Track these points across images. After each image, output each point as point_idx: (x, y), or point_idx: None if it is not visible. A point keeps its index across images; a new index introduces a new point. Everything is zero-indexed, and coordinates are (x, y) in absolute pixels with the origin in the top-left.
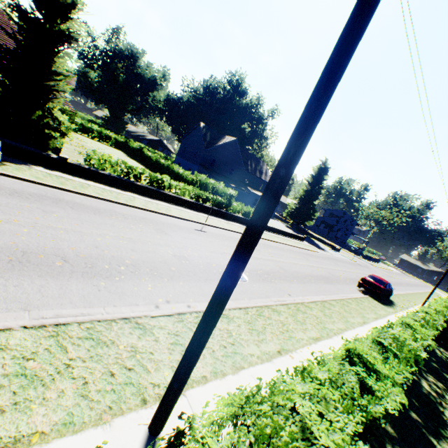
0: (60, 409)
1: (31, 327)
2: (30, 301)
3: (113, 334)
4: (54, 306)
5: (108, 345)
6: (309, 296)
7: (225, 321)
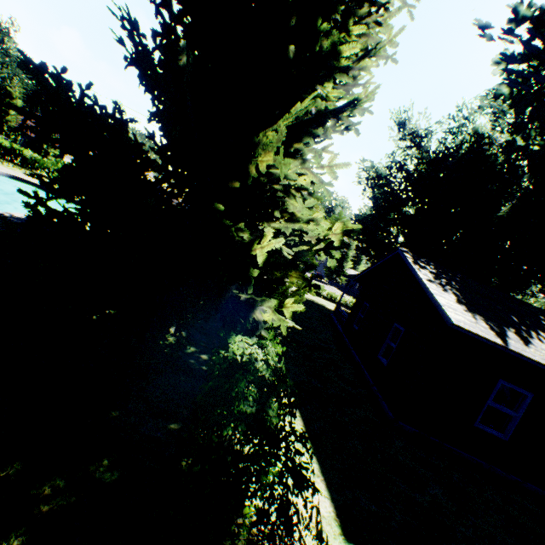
0: None
1: None
2: None
3: None
4: None
5: None
6: None
7: None
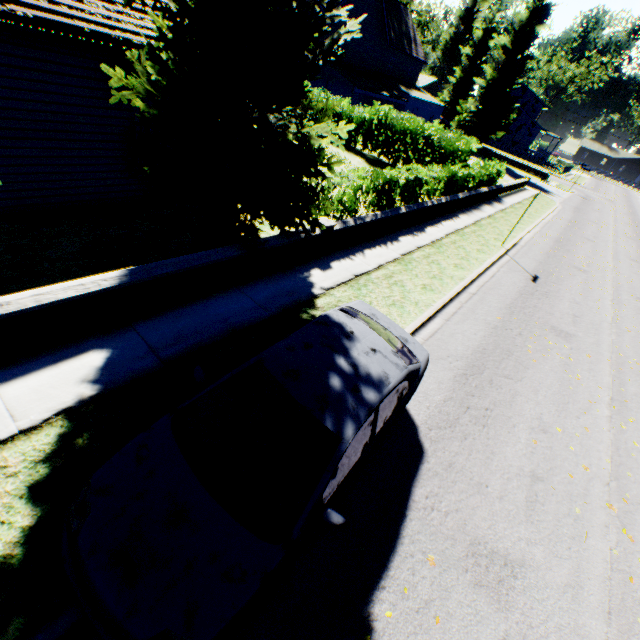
0: None
1: None
2: None
3: None
4: None
5: None
6: None
7: None
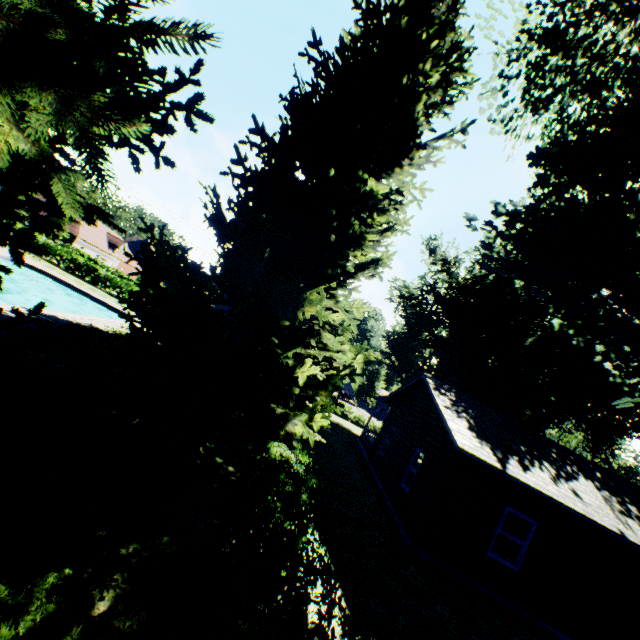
0: None
1: None
2: None
3: None
4: None
5: None
6: None
7: None
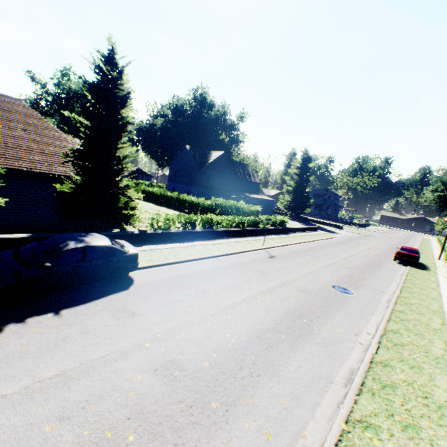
0: (446, 438)
1: (359, 394)
2: (322, 374)
3: (386, 377)
4: (334, 372)
5: (396, 386)
6: (390, 286)
7: (399, 336)
